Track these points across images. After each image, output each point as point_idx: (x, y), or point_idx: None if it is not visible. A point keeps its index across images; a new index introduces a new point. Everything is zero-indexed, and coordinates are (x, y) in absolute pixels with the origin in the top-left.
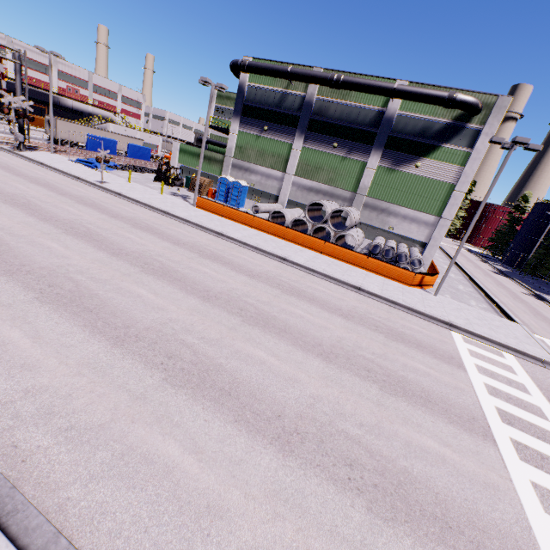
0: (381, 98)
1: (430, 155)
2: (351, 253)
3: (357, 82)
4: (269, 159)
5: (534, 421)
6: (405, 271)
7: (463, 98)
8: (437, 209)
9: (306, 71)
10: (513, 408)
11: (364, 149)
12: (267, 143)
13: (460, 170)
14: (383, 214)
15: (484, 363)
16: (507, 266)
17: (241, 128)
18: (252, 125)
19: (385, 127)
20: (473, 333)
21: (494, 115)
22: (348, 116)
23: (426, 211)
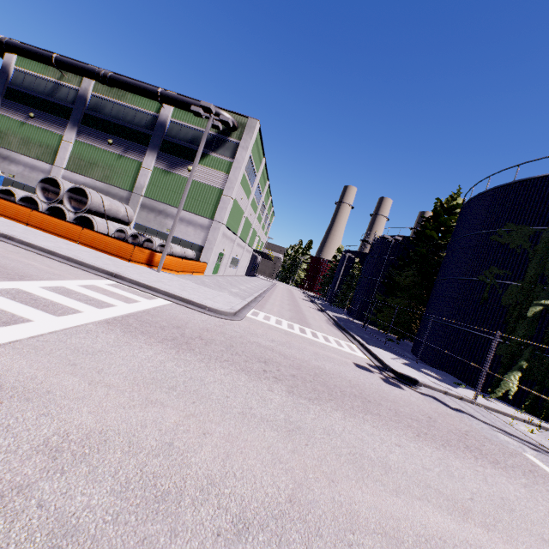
0: (155, 104)
1: (201, 161)
2: (63, 223)
3: (125, 81)
4: (36, 149)
5: (15, 310)
6: (124, 243)
7: (216, 110)
8: (211, 212)
9: (73, 61)
10: (2, 300)
11: (141, 150)
12: (34, 132)
13: (226, 177)
14: (161, 216)
15: (85, 290)
16: (327, 302)
17: (3, 111)
18: (16, 109)
19: (159, 131)
20: (139, 284)
21: (247, 133)
22: (125, 116)
23: (201, 214)
